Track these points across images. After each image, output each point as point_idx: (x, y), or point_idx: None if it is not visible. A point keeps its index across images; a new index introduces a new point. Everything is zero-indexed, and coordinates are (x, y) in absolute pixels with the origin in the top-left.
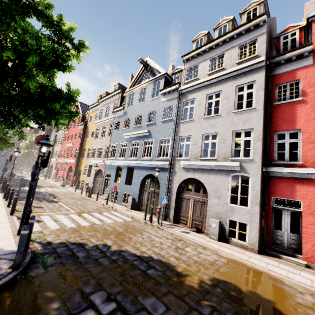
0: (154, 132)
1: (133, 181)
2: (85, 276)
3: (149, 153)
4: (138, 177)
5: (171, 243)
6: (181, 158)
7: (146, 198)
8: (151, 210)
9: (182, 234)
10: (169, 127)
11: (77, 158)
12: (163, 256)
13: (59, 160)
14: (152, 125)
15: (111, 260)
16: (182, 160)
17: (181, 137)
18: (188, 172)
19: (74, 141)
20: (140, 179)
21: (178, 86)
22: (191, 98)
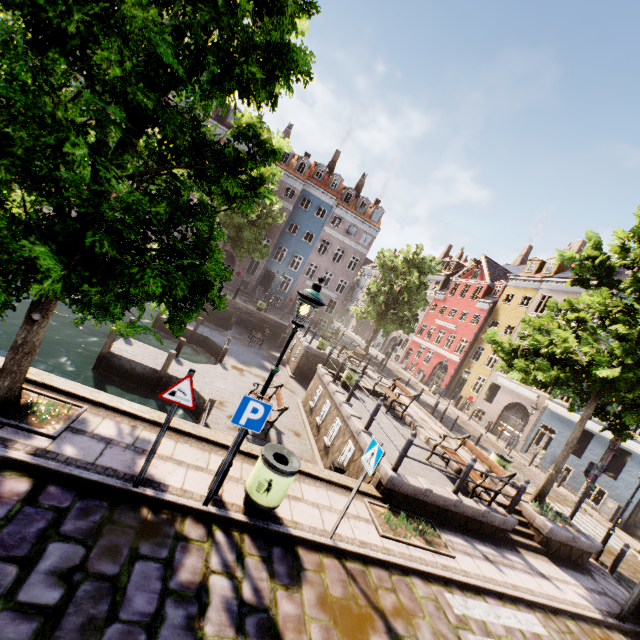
0: None
1: (621, 476)
2: None
3: None
4: None
5: None
6: None
7: None
8: None
9: None
10: None
11: (462, 356)
12: None
13: (417, 339)
14: None
15: None
16: None
17: None
18: None
19: (458, 321)
20: None
21: None
22: None
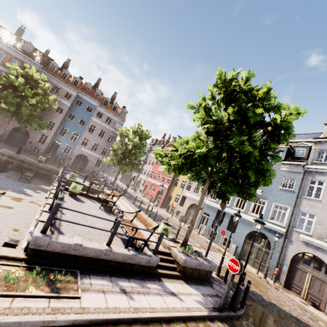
0: (269, 194)
1: (236, 230)
2: (275, 317)
3: (259, 211)
4: (244, 229)
5: (301, 310)
6: (300, 231)
7: (261, 256)
8: (266, 268)
9: (303, 304)
10: (288, 196)
11: (169, 185)
12: (307, 322)
13: (149, 179)
14: (266, 187)
15: (276, 310)
16: (302, 233)
17: (302, 211)
18: (308, 247)
19: None
20: (246, 232)
21: (305, 164)
22: (319, 178)
